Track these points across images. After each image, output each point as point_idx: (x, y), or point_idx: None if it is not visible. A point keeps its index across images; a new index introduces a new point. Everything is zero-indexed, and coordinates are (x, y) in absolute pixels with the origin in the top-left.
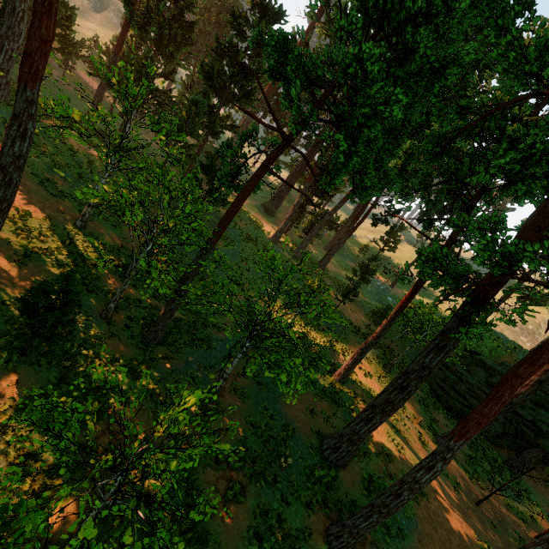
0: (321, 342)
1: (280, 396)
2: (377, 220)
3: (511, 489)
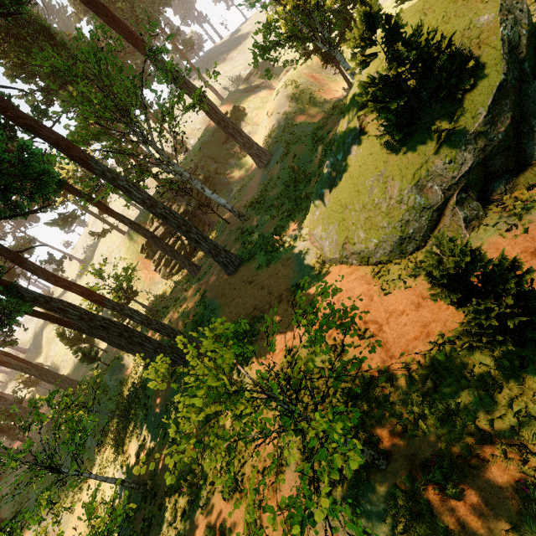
0: (134, 376)
1: (153, 414)
2: (5, 341)
3: (217, 231)
